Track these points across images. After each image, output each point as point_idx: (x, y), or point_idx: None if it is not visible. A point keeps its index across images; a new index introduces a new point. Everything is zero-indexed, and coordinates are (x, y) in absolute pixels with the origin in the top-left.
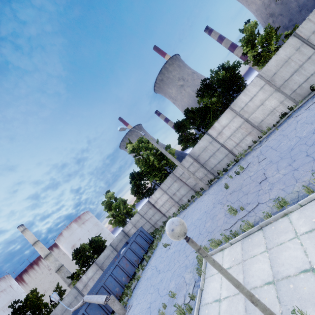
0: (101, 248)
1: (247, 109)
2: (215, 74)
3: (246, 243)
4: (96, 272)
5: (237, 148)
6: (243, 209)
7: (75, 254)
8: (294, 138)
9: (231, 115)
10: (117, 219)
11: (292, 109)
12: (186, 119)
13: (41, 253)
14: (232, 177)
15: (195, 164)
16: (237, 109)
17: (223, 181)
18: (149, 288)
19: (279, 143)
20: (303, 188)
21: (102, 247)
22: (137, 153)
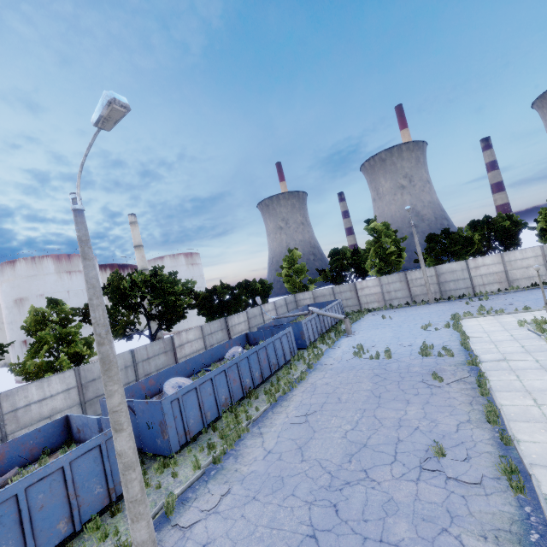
0: (267, 297)
1: (513, 264)
2: (501, 219)
3: (497, 316)
4: (273, 310)
5: (480, 288)
6: (492, 310)
7: (245, 284)
8: (541, 296)
9: (498, 260)
10: (291, 282)
11: (544, 284)
12: (445, 237)
13: (140, 263)
14: (472, 301)
15: (434, 278)
16: (506, 258)
17: (457, 302)
18: (380, 328)
19: (527, 296)
20: (541, 308)
21: (267, 296)
22: (377, 235)
